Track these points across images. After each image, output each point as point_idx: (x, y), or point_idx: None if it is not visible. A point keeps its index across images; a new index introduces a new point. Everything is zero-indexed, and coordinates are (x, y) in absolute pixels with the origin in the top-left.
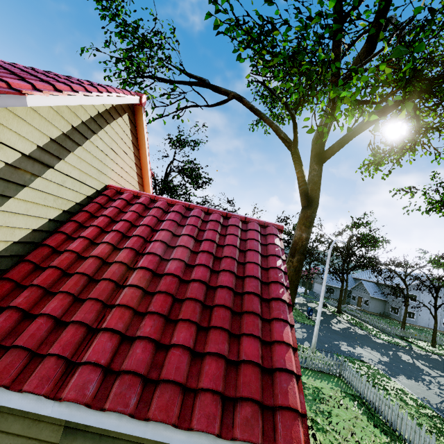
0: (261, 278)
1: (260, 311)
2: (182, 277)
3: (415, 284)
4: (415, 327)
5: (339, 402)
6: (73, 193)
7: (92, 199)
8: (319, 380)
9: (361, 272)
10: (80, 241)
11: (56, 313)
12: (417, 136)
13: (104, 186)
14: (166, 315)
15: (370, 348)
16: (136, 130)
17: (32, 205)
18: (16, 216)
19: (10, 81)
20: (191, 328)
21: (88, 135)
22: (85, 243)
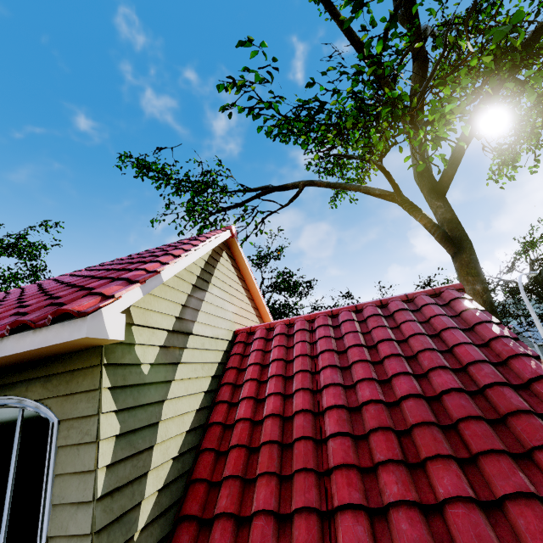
0: (489, 359)
1: (527, 405)
2: (385, 399)
3: None
4: None
5: None
6: (212, 353)
7: (228, 352)
8: None
9: None
10: (245, 404)
11: (271, 505)
12: None
13: (232, 333)
14: (402, 459)
15: None
16: (235, 262)
17: (188, 381)
18: (180, 401)
19: (145, 267)
20: (451, 466)
21: (205, 287)
22: (251, 403)
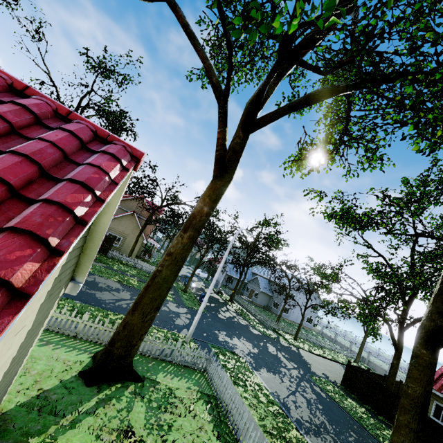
0: None
1: None
2: None
3: (296, 285)
4: (287, 321)
5: (190, 407)
6: None
7: None
8: (178, 378)
9: (260, 269)
10: None
11: None
12: (343, 140)
13: None
14: None
15: (246, 339)
16: None
17: None
18: None
19: None
20: None
21: None
22: None
